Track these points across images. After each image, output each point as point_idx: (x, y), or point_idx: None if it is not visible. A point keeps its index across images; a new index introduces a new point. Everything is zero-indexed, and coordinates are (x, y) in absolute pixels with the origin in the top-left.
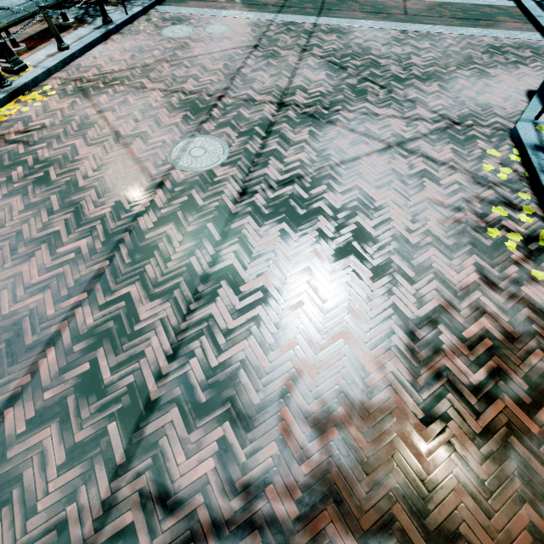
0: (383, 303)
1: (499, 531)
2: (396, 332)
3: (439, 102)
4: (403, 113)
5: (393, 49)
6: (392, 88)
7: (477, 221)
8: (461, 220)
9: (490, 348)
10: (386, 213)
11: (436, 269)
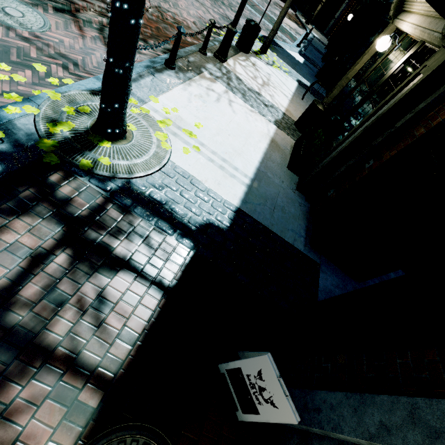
0: (157, 1)
1: (149, 22)
2: (155, 4)
3: (230, 15)
4: (213, 5)
5: (232, 2)
6: (217, 2)
7: (207, 22)
8: (202, 19)
9: (180, 23)
10: (178, 1)
11: (181, 13)
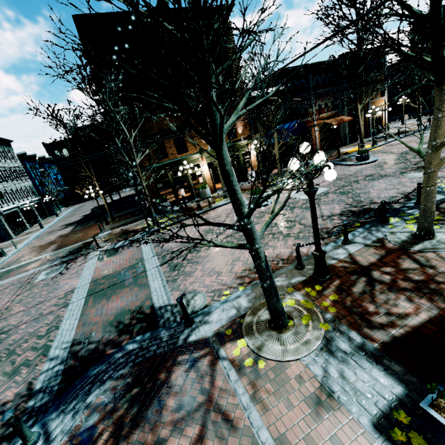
0: None
1: None
2: None
3: None
4: None
5: None
6: None
7: None
8: None
9: None
10: None
11: None
